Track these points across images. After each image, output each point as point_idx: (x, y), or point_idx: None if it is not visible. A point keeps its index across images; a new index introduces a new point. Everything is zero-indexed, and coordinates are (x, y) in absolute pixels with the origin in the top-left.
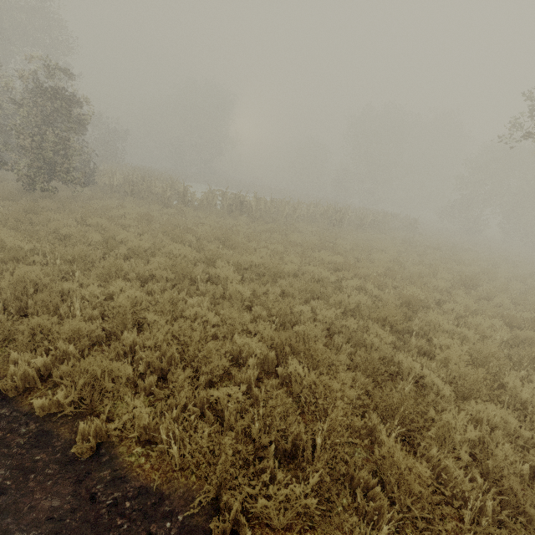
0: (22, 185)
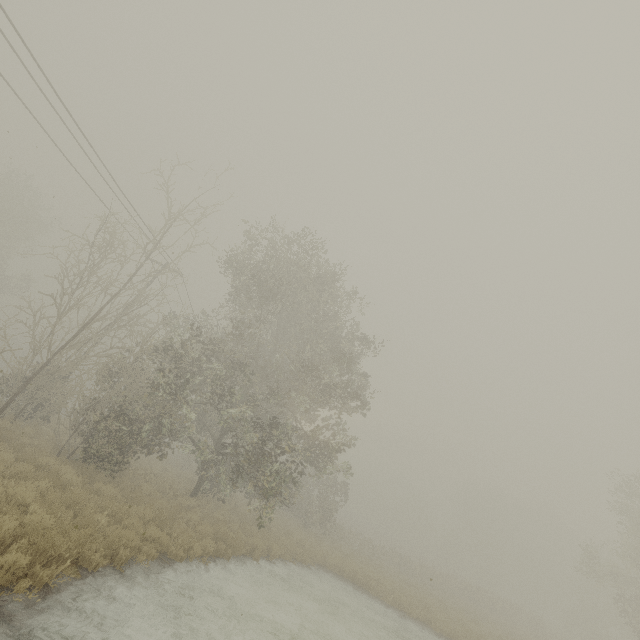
0: (304, 524)
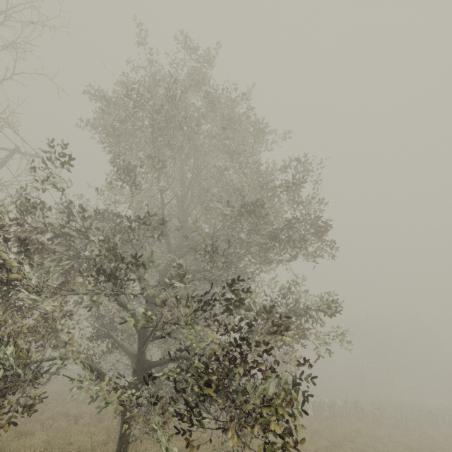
0: None
